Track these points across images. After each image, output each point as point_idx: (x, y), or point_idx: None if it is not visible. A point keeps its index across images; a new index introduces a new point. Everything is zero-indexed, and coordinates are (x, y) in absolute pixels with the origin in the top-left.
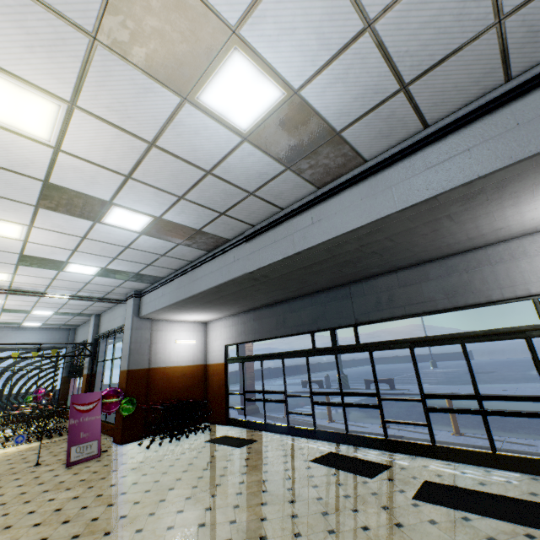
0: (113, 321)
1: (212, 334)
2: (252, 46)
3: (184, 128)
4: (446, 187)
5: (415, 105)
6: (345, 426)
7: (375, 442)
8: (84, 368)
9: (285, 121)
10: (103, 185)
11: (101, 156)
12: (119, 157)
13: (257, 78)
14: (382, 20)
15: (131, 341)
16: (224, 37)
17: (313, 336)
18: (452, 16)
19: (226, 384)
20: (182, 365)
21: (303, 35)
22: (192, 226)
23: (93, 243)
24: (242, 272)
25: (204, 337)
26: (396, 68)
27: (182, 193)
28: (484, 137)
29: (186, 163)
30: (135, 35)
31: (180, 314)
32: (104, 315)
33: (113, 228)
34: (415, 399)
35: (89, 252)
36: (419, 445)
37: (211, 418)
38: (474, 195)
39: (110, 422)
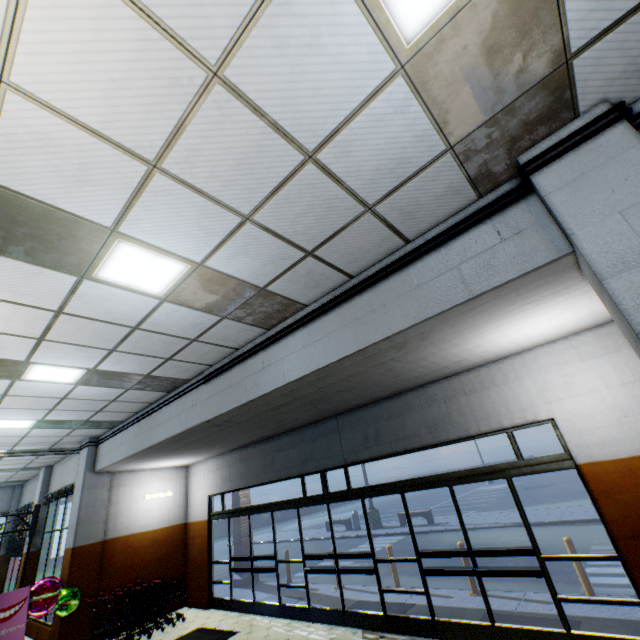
0: (66, 475)
1: (194, 481)
2: (137, 238)
3: (91, 297)
4: (369, 341)
5: (330, 264)
6: (341, 600)
7: (374, 620)
8: (25, 543)
9: (201, 284)
10: (13, 348)
11: (2, 325)
12: (24, 324)
13: (154, 258)
14: (258, 215)
15: (80, 506)
16: (105, 234)
17: (303, 480)
18: (323, 208)
19: (209, 549)
20: (153, 529)
21: (185, 228)
22: (138, 372)
23: (18, 398)
24: (199, 421)
25: (185, 486)
26: (293, 242)
27: (112, 346)
28: (395, 294)
29: (105, 323)
30: (8, 238)
31: (148, 462)
32: (56, 467)
33: (39, 383)
34: (410, 559)
35: (15, 407)
36: (419, 620)
37: (191, 599)
38: (403, 344)
39: (51, 623)
